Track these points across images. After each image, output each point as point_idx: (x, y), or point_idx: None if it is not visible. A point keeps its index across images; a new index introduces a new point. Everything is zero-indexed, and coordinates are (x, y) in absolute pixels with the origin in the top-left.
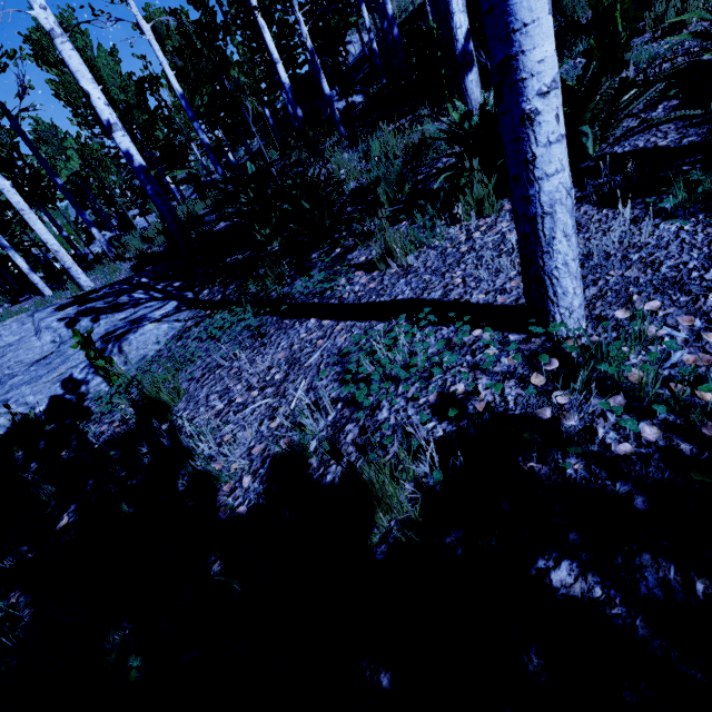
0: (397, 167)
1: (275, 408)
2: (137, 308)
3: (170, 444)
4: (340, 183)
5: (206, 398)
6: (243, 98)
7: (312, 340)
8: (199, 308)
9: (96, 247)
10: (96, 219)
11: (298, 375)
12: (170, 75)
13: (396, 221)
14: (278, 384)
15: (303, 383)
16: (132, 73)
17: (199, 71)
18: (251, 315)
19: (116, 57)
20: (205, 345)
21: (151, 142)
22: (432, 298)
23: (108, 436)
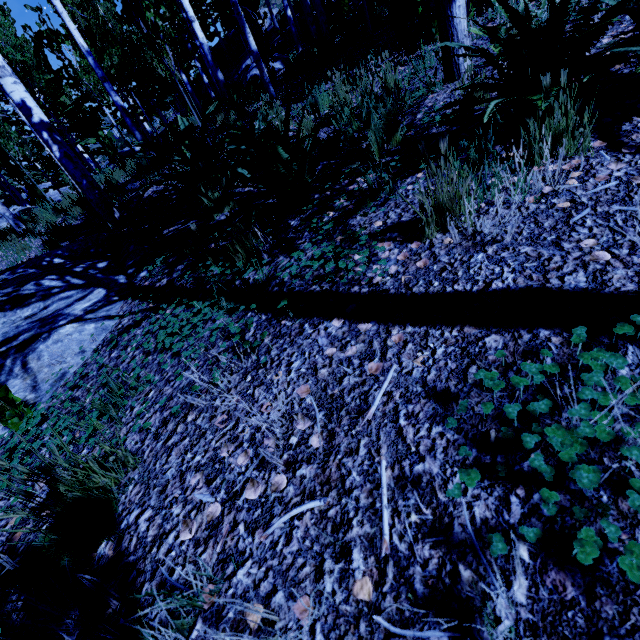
0: (389, 106)
1: (337, 525)
2: (48, 301)
3: (123, 610)
4: (318, 126)
5: (180, 481)
6: (155, 65)
7: (350, 361)
8: (137, 298)
9: (4, 222)
10: (3, 193)
11: (356, 437)
12: (72, 28)
13: (402, 174)
14: (321, 457)
15: (383, 465)
16: (27, 26)
17: (106, 32)
18: (223, 311)
19: (8, 16)
20: (156, 359)
21: (58, 108)
22: (576, 287)
23: (1, 545)
